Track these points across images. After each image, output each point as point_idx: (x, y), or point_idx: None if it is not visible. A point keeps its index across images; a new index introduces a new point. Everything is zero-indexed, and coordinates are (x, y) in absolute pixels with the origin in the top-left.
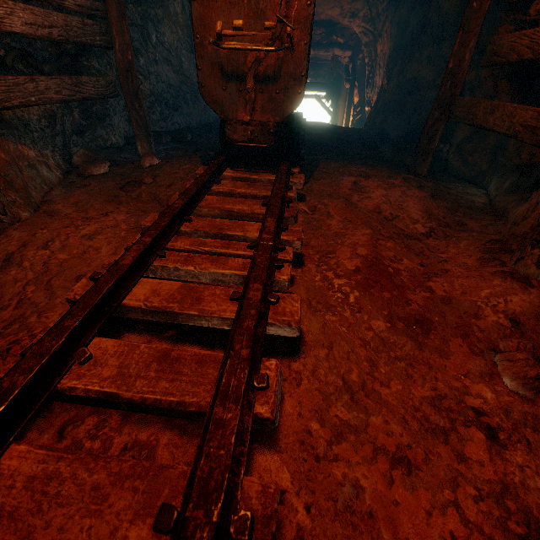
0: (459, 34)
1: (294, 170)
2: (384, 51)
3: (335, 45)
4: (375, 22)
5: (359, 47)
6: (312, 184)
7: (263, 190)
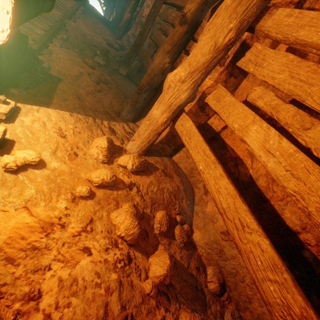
0: (126, 2)
1: (82, 6)
2: None
3: None
4: None
5: None
6: (86, 16)
7: (74, 3)
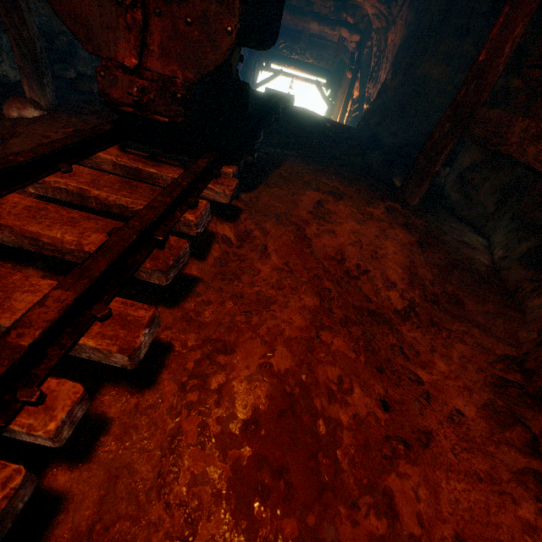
0: (505, 9)
1: (228, 168)
2: (395, 40)
3: (343, 24)
4: (392, 5)
5: (369, 33)
6: (261, 192)
7: (143, 199)
